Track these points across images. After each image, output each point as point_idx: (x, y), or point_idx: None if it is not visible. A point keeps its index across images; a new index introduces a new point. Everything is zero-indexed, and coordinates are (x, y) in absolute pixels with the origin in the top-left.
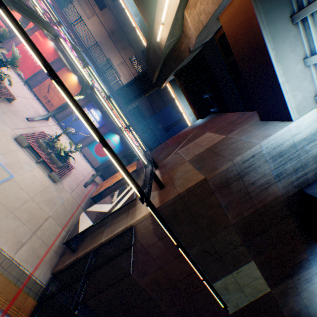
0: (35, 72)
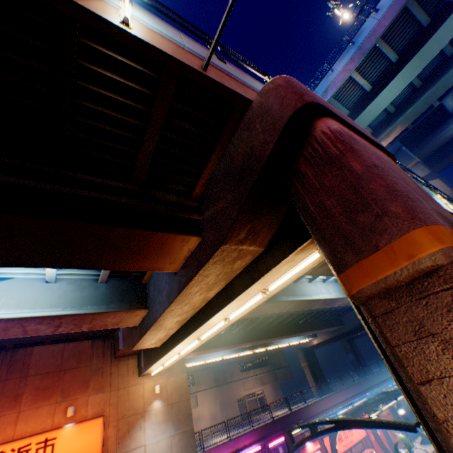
0: (384, 439)
